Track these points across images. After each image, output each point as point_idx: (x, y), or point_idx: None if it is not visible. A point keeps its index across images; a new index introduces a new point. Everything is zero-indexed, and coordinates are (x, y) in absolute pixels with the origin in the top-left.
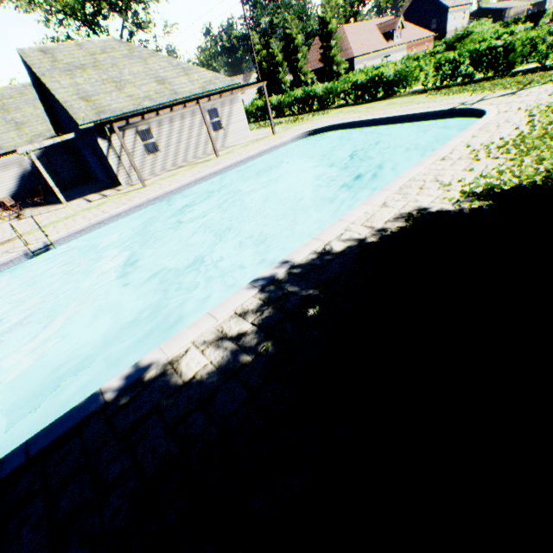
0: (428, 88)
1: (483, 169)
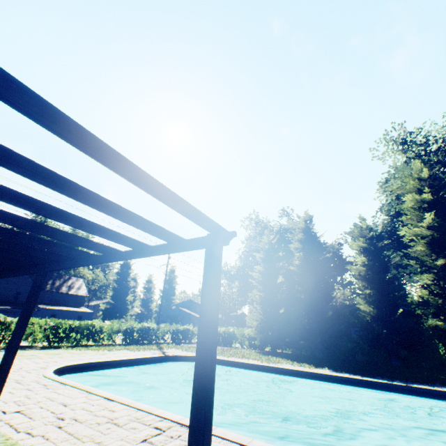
0: (33, 345)
1: (293, 365)
